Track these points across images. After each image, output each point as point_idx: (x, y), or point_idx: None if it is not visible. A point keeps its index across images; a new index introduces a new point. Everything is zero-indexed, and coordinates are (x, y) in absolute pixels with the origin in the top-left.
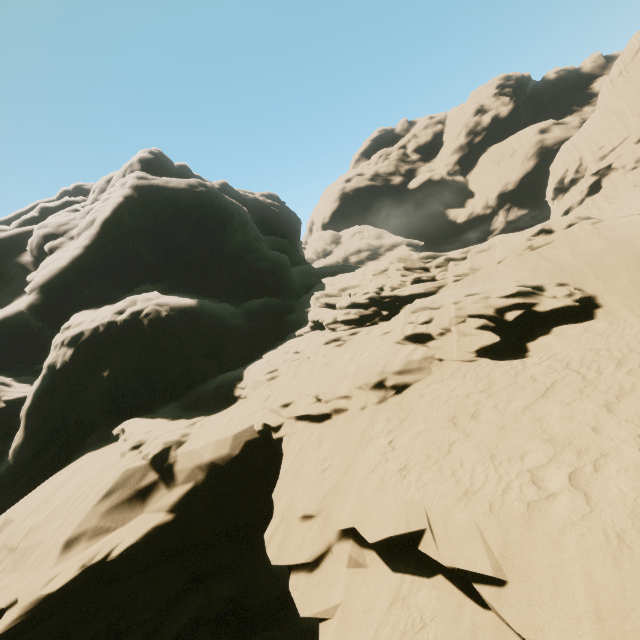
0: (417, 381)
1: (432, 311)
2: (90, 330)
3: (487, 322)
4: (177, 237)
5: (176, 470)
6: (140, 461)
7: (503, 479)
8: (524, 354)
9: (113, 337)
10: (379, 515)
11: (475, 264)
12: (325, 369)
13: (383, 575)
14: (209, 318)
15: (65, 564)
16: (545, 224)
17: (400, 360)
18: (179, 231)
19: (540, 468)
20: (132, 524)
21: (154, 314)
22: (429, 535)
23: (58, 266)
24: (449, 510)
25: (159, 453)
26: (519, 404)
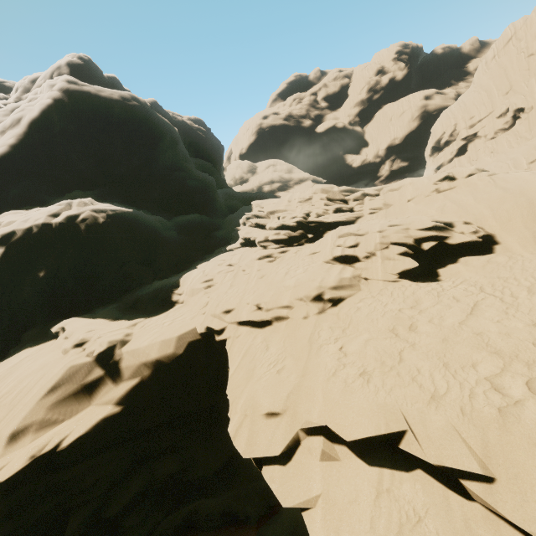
0: (350, 296)
1: (357, 237)
2: (22, 230)
3: (407, 250)
4: (110, 148)
5: (122, 367)
6: (85, 358)
7: (465, 386)
8: (436, 278)
9: (48, 239)
10: (354, 416)
11: (387, 200)
12: (261, 281)
13: (359, 468)
14: (144, 228)
15: (12, 455)
16: (449, 172)
17: (334, 277)
18: (112, 142)
19: (496, 377)
20: (80, 416)
21: (91, 220)
22: (411, 436)
23: None
24: (424, 413)
25: (104, 351)
26: (453, 320)
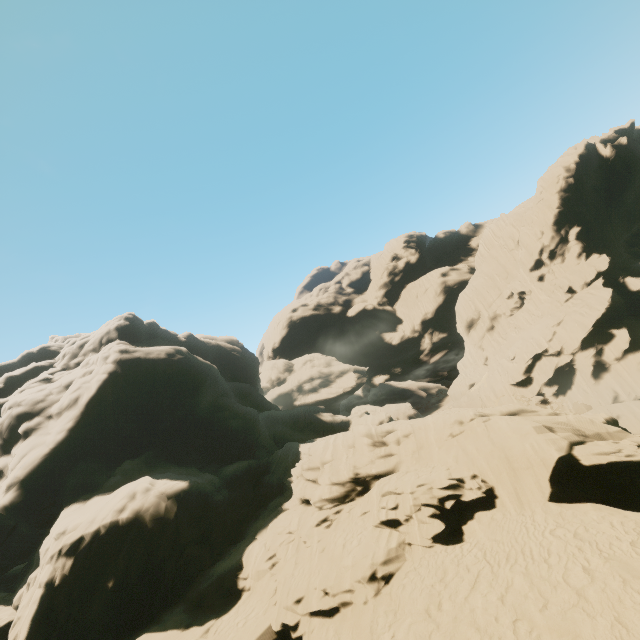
0: (398, 569)
1: (396, 496)
2: (91, 534)
3: (435, 511)
4: (157, 407)
5: None
6: None
7: None
8: (462, 537)
9: (114, 538)
10: None
11: (418, 441)
12: (323, 556)
13: None
14: (199, 498)
15: None
16: (457, 416)
17: (383, 550)
18: (160, 401)
19: None
20: None
21: (154, 507)
22: None
23: (41, 454)
24: None
25: None
26: (462, 595)
